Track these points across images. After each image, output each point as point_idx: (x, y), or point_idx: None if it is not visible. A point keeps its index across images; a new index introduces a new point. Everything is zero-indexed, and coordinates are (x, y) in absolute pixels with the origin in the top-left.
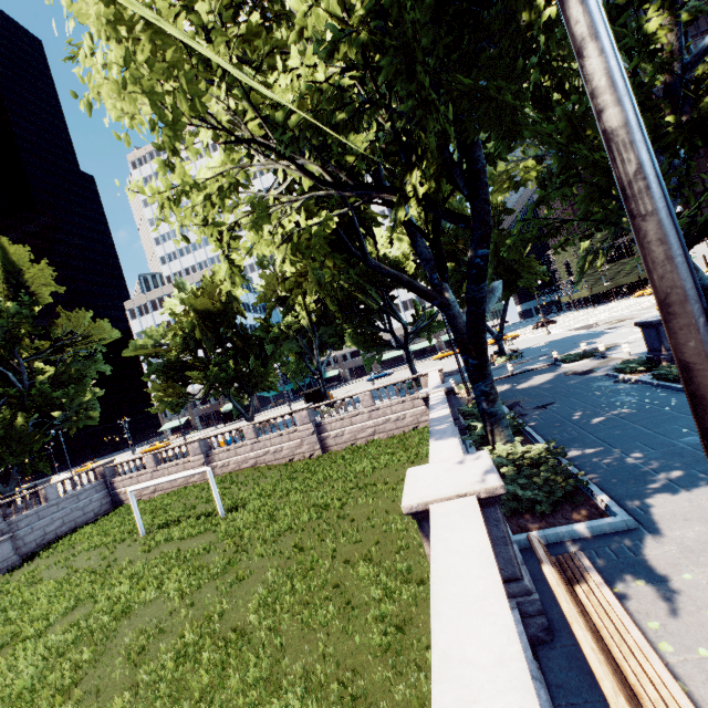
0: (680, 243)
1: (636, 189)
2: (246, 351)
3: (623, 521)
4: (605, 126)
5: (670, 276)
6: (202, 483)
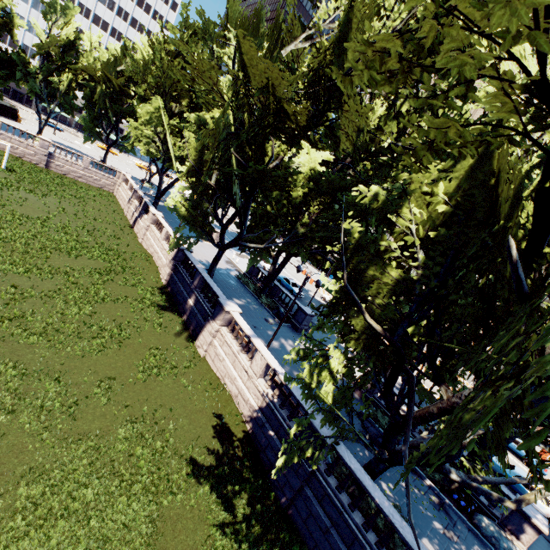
0: None
1: None
2: None
3: None
4: None
5: None
6: None
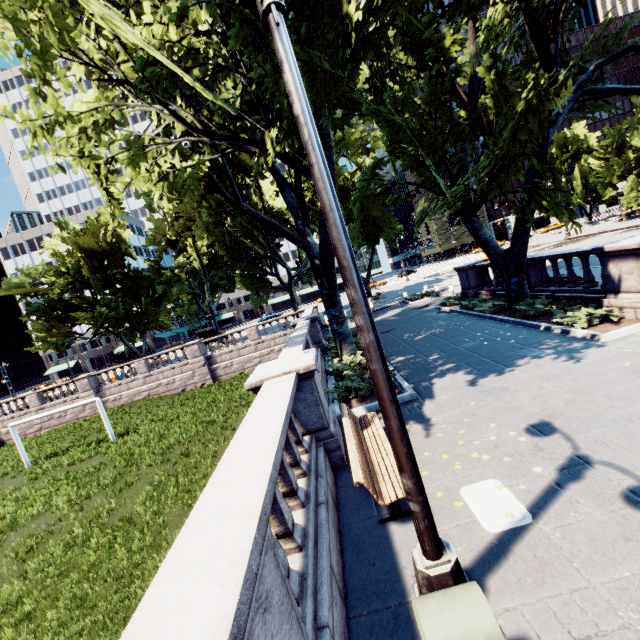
0: (328, 181)
1: (308, 150)
2: (136, 291)
3: (409, 395)
4: (295, 114)
5: (324, 198)
6: (93, 417)
